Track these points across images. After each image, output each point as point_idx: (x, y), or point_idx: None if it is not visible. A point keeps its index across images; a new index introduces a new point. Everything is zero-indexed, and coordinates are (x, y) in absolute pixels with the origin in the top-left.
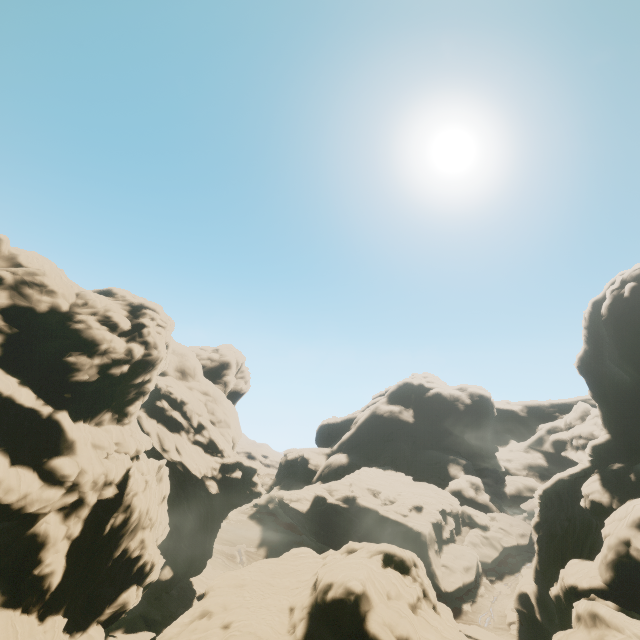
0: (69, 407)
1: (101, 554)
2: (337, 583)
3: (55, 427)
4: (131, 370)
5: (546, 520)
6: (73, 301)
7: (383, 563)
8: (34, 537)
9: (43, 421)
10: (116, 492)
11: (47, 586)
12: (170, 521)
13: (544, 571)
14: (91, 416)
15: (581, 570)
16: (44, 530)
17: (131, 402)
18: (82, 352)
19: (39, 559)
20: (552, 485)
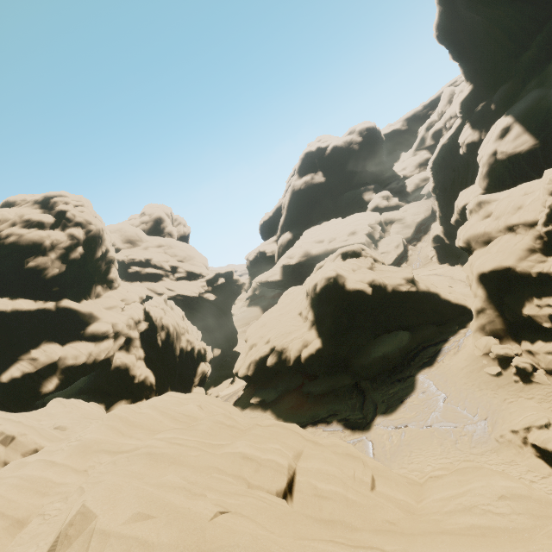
0: (65, 296)
1: (168, 357)
2: (319, 281)
3: (68, 312)
4: (86, 249)
5: (439, 181)
6: None
7: (342, 259)
8: (118, 369)
9: (56, 313)
10: (147, 324)
11: (149, 384)
12: (198, 328)
13: (445, 214)
14: (87, 294)
15: (468, 194)
16: (120, 362)
17: (107, 272)
18: (34, 256)
19: (132, 376)
20: (438, 154)
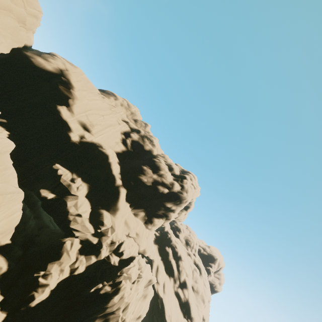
0: (129, 190)
1: (75, 312)
2: None
3: (116, 194)
4: (168, 194)
5: None
6: (159, 153)
7: None
8: (57, 245)
9: (114, 187)
10: (116, 264)
11: (29, 296)
12: None
13: None
14: (135, 206)
15: None
16: (64, 246)
17: (158, 216)
18: (151, 168)
19: (45, 266)
20: None
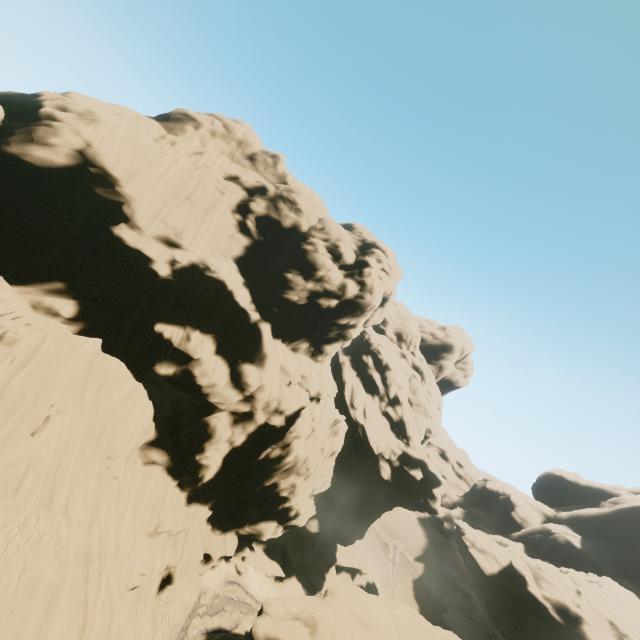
0: (274, 321)
1: (253, 475)
2: None
3: (257, 335)
4: (338, 307)
5: None
6: (313, 224)
7: None
8: (206, 425)
9: (250, 325)
10: (282, 424)
11: (201, 475)
12: (334, 478)
13: None
14: (290, 339)
15: None
16: (214, 424)
17: (330, 341)
18: (300, 272)
19: (203, 447)
20: None
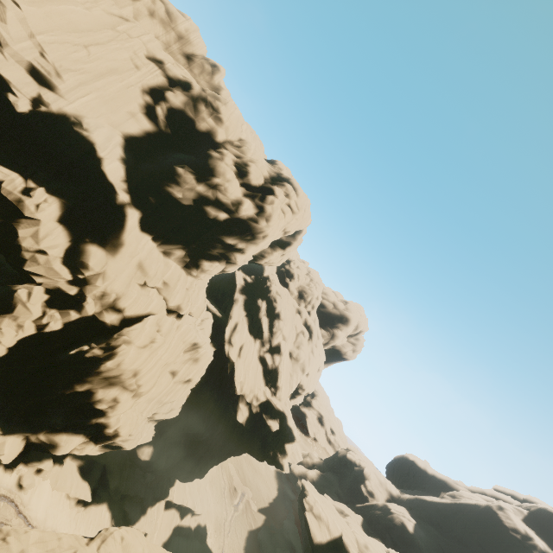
0: (147, 212)
1: (61, 373)
2: None
3: (120, 219)
4: (227, 223)
5: None
6: (232, 139)
7: None
8: (5, 294)
9: (116, 206)
10: (115, 323)
11: None
12: (186, 408)
13: None
14: (164, 240)
15: None
16: (16, 295)
17: (211, 258)
18: (195, 172)
19: None
20: None
